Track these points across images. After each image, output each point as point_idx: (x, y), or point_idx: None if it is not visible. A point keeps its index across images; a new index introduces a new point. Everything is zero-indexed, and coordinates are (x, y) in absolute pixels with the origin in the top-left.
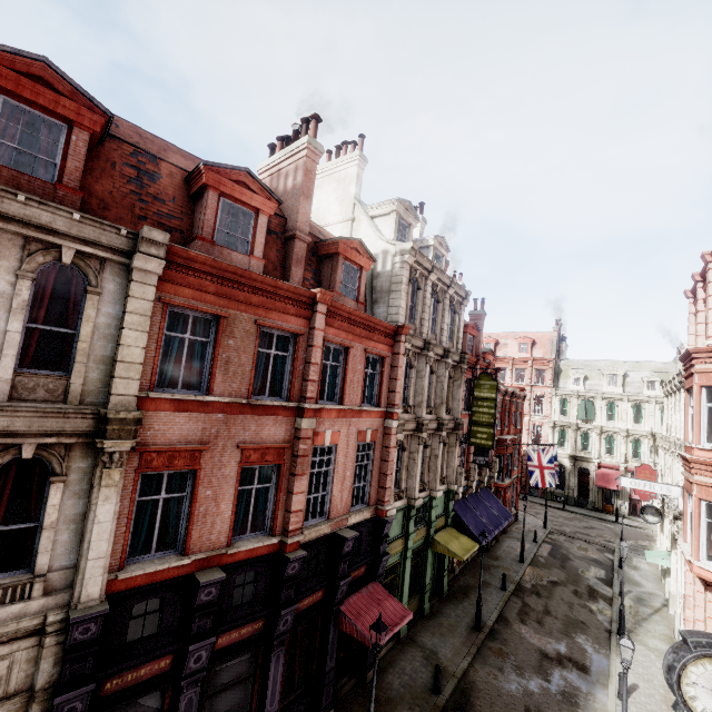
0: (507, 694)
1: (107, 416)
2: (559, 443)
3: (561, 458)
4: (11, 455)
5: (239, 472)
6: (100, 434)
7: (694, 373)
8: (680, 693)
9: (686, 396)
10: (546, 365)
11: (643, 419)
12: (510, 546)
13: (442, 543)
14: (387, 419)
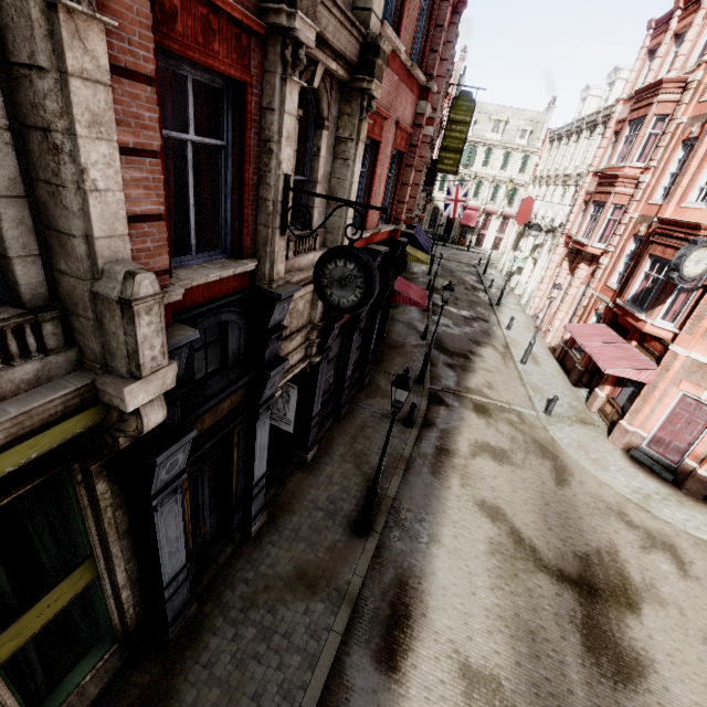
0: (457, 336)
1: (378, 43)
2: (439, 188)
3: (438, 202)
4: (306, 79)
5: (392, 154)
6: (367, 69)
7: (656, 102)
8: (683, 265)
9: (626, 127)
10: (447, 103)
11: (508, 167)
12: (417, 266)
13: (412, 254)
14: (428, 127)
